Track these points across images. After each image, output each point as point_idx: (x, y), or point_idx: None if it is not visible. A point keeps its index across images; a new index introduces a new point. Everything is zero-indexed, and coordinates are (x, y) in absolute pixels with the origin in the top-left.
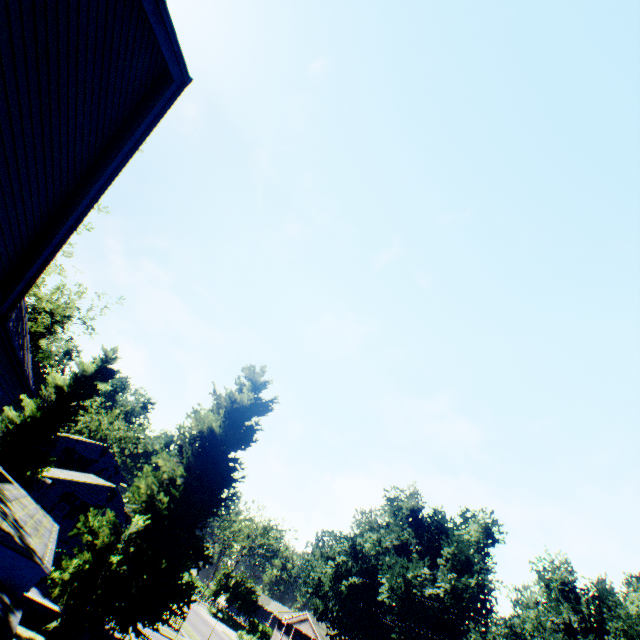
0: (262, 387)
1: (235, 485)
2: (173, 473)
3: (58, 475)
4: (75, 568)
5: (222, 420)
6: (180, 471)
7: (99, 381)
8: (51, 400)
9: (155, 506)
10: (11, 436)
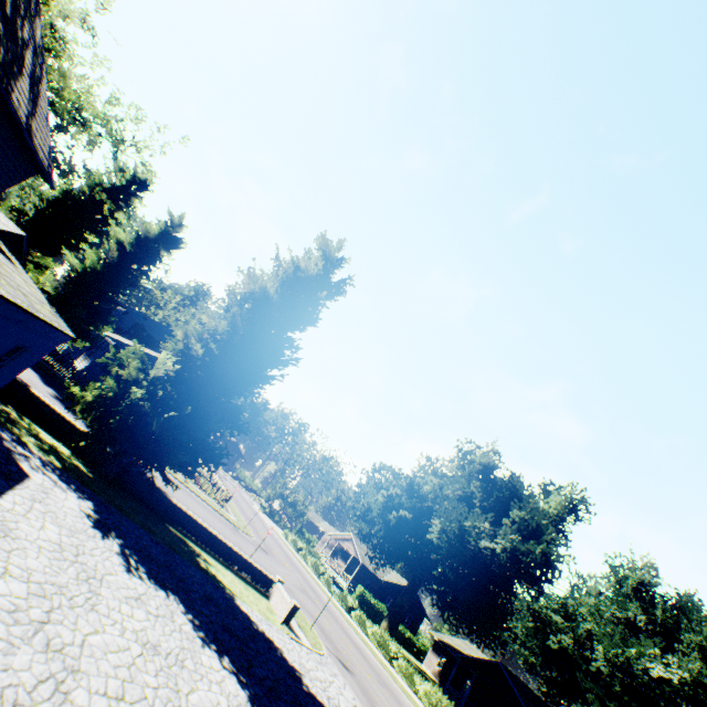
0: (335, 263)
1: (286, 365)
2: (215, 329)
3: (122, 340)
4: (98, 393)
5: (280, 287)
6: (222, 327)
7: (164, 250)
8: (113, 258)
9: (190, 356)
10: (72, 284)
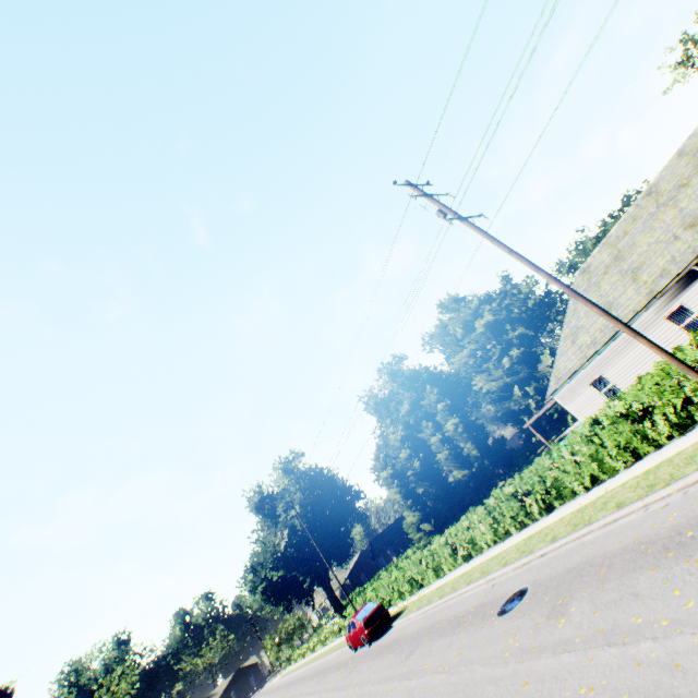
0: None
1: None
2: None
3: None
4: None
5: None
6: None
7: None
8: None
9: None
10: None
